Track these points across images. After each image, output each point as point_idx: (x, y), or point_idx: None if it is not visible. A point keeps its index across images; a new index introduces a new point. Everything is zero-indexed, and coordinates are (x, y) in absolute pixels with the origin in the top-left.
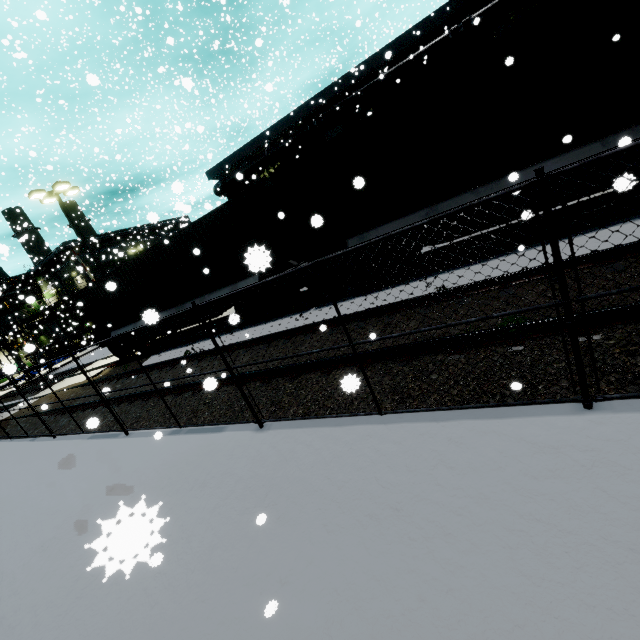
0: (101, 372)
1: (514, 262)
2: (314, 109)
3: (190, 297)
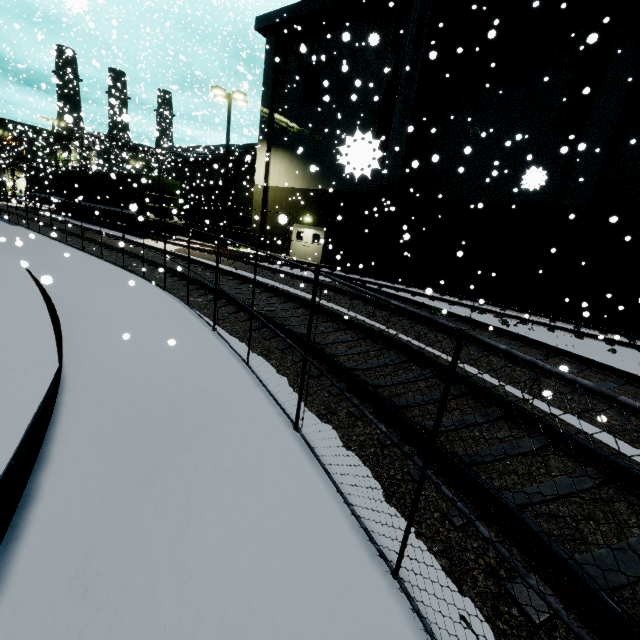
0: (24, 207)
1: (90, 226)
2: (215, 151)
3: (53, 195)
